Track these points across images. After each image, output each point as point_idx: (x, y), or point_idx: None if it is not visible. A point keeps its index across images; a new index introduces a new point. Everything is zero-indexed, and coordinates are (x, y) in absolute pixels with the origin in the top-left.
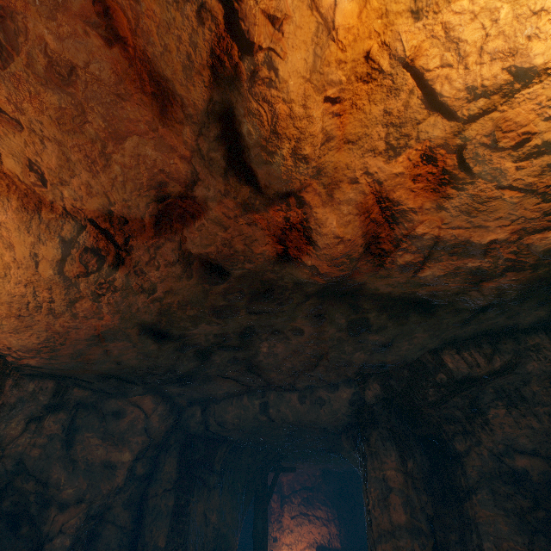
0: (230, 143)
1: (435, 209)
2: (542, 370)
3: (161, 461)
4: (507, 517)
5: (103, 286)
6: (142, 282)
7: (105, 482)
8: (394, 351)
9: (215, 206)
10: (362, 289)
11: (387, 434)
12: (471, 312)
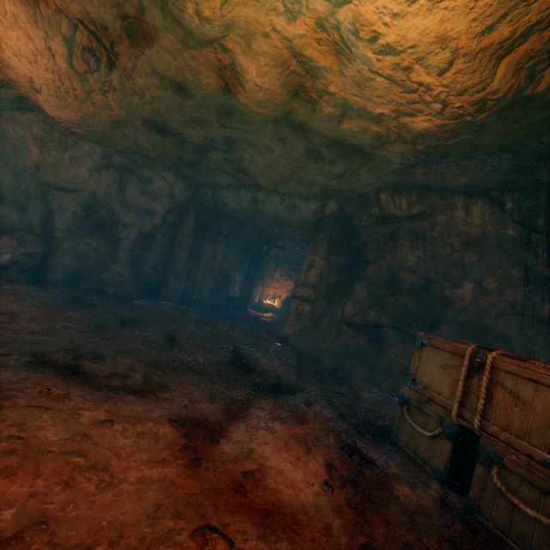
0: None
1: (339, 74)
2: (446, 224)
3: (184, 218)
4: (368, 295)
5: (106, 84)
6: (133, 86)
7: (148, 220)
8: (347, 183)
9: (163, 36)
10: (308, 126)
11: (327, 238)
12: (402, 165)
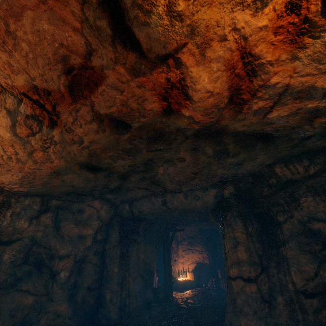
0: (111, 8)
1: (289, 60)
2: None
3: (110, 232)
4: (306, 255)
5: (47, 141)
6: (72, 137)
7: (81, 245)
8: (243, 167)
9: (110, 73)
10: (224, 130)
11: (237, 214)
12: (299, 139)
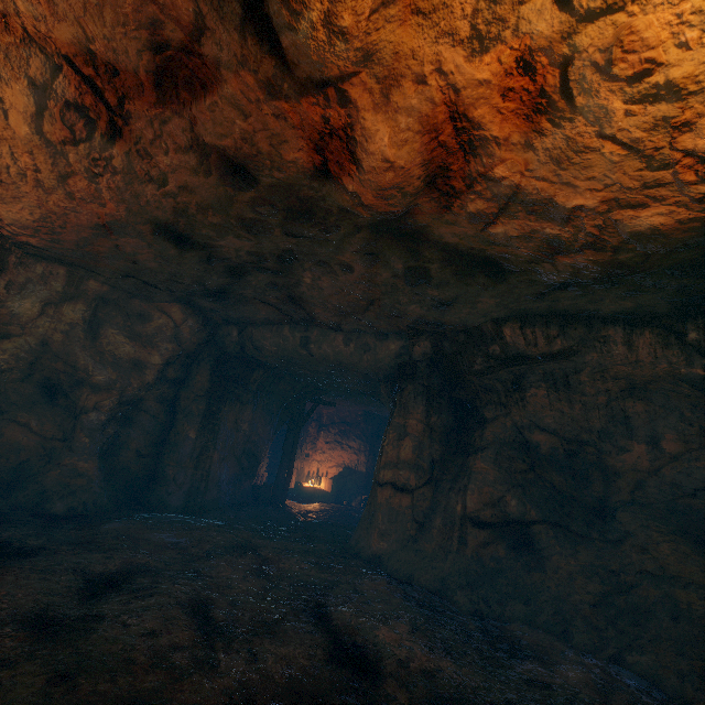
0: None
1: (522, 146)
2: (600, 363)
3: (193, 371)
4: (498, 472)
5: (99, 163)
6: (148, 168)
7: (135, 377)
8: (454, 312)
9: (231, 78)
10: (424, 233)
11: (422, 390)
12: (548, 286)
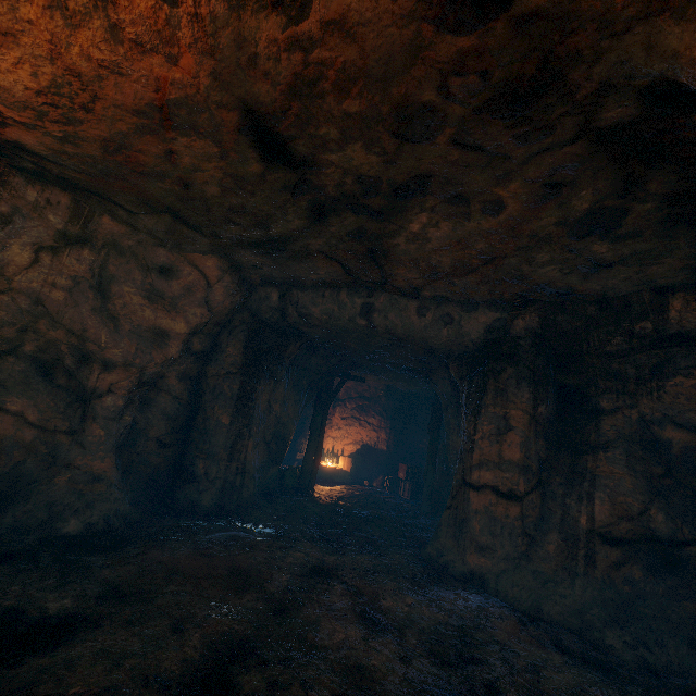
0: None
1: None
2: None
3: (223, 342)
4: (635, 479)
5: None
6: None
7: (157, 350)
8: (604, 277)
9: None
10: (691, 145)
11: (528, 374)
12: None
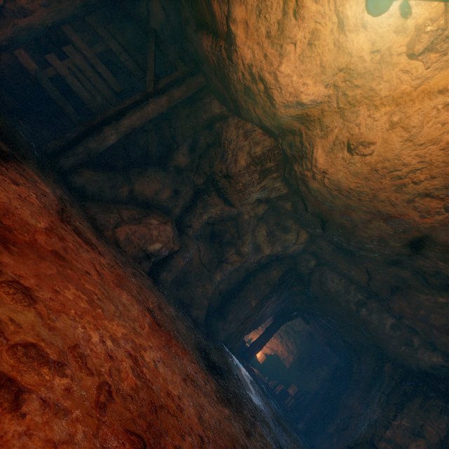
0: None
1: None
2: None
3: (273, 266)
4: None
5: None
6: None
7: (254, 256)
8: None
9: None
10: None
11: None
12: None
